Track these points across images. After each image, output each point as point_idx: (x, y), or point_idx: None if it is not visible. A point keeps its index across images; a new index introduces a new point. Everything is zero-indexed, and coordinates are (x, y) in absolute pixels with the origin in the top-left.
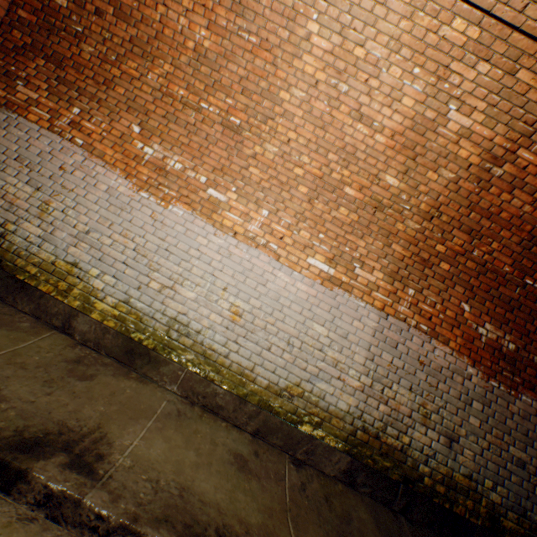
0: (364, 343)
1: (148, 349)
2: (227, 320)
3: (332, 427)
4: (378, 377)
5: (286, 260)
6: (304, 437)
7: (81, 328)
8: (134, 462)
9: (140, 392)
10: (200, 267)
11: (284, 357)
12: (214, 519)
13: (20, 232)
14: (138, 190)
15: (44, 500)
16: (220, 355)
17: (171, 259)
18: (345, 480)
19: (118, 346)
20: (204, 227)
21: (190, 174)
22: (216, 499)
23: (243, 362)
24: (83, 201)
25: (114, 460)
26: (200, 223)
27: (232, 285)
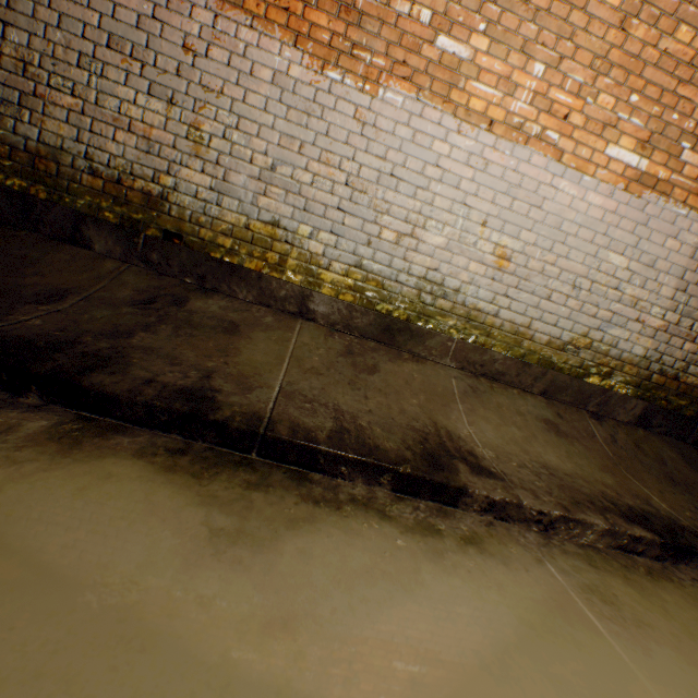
0: (676, 270)
1: (407, 323)
2: (492, 268)
3: (623, 375)
4: (689, 311)
5: (572, 158)
6: (596, 391)
7: (321, 311)
8: (493, 452)
9: (425, 374)
10: (445, 195)
11: (567, 306)
12: (591, 490)
13: (182, 186)
14: (321, 69)
15: (488, 507)
16: (487, 315)
17: (401, 190)
18: (638, 424)
19: (371, 324)
20: (440, 122)
21: (401, 7)
22: (571, 470)
23: (517, 320)
24: (245, 112)
25: (481, 454)
26: (432, 115)
27: (494, 216)
